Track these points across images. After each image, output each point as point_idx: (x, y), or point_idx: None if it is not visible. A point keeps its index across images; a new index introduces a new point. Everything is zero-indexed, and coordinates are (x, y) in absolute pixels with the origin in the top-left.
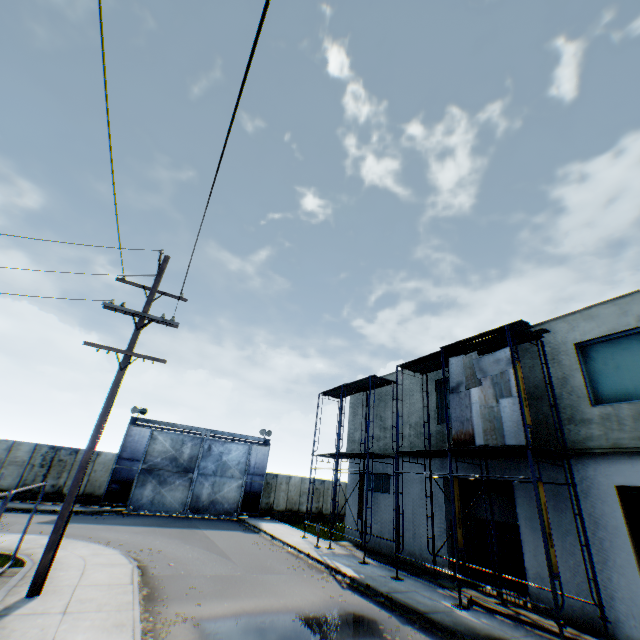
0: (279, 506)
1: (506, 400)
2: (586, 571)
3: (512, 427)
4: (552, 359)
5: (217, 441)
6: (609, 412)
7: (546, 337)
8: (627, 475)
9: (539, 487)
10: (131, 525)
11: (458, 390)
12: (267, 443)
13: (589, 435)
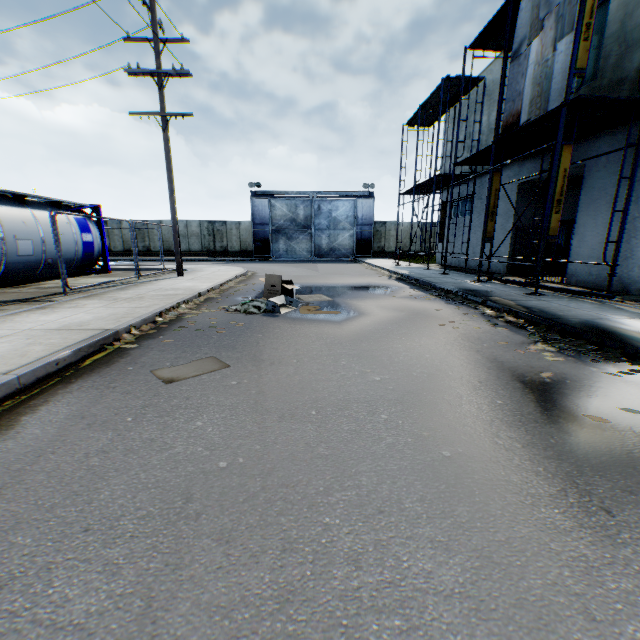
0: (390, 249)
1: (564, 42)
2: (606, 236)
3: (559, 82)
4: None
5: (324, 201)
6: None
7: None
8: None
9: (564, 153)
10: (267, 263)
11: (518, 54)
12: (371, 196)
13: None
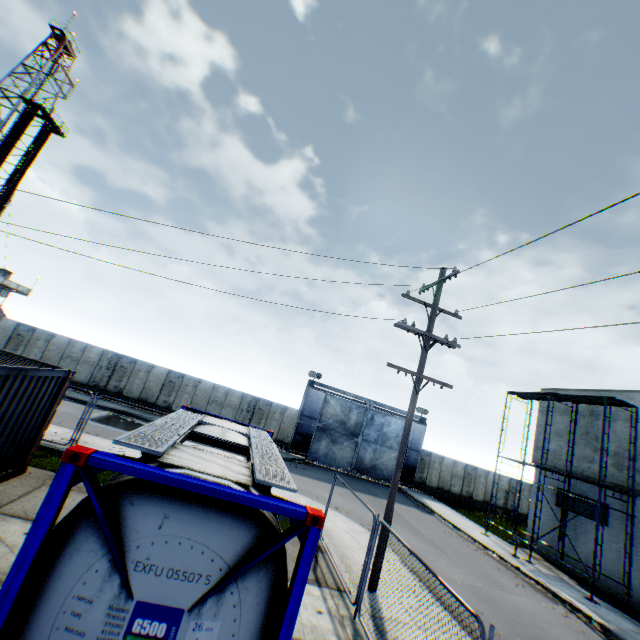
0: (431, 482)
1: None
2: None
3: None
4: None
5: (378, 412)
6: None
7: None
8: None
9: None
10: (328, 483)
11: None
12: (423, 421)
13: None
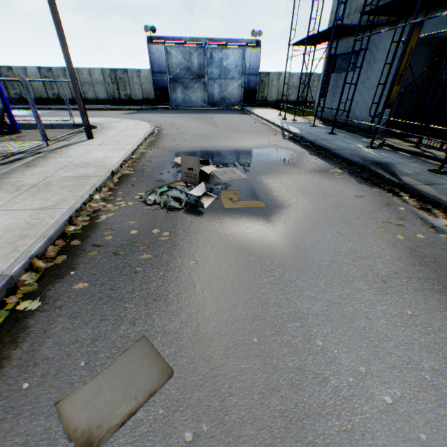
0: (271, 99)
1: None
2: None
3: None
4: None
5: (216, 49)
6: None
7: None
8: None
9: None
10: (169, 114)
11: None
12: (258, 45)
13: None
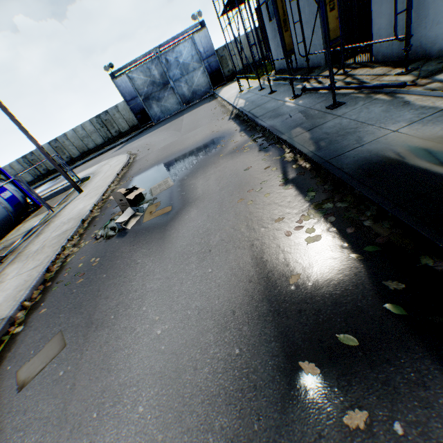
0: (238, 68)
1: None
2: (394, 8)
3: None
4: None
5: (167, 52)
6: None
7: None
8: None
9: None
10: (150, 133)
11: None
12: (203, 26)
13: None
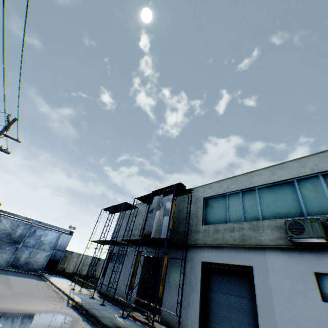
0: (69, 270)
1: (166, 217)
2: (178, 299)
3: (165, 229)
4: (195, 203)
5: (41, 228)
6: (207, 228)
7: (196, 193)
8: (206, 256)
9: (165, 257)
10: None
11: (152, 211)
12: (72, 233)
13: (198, 238)
